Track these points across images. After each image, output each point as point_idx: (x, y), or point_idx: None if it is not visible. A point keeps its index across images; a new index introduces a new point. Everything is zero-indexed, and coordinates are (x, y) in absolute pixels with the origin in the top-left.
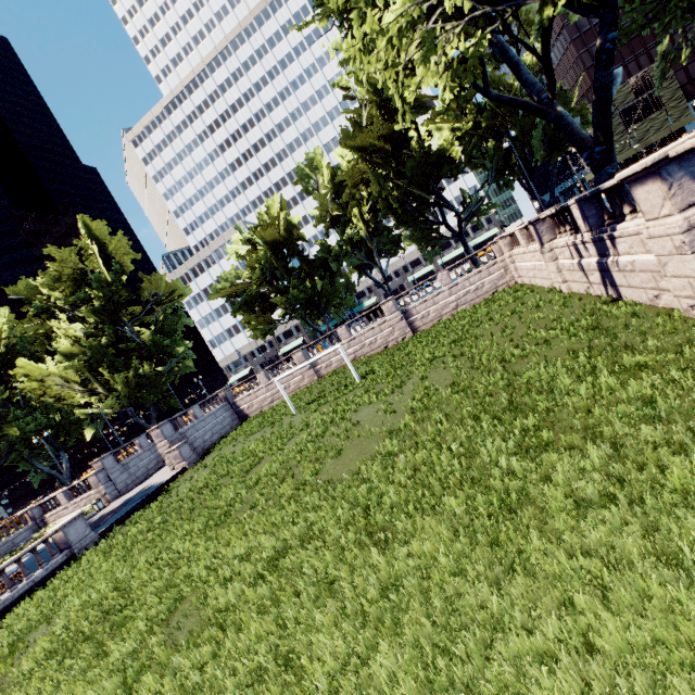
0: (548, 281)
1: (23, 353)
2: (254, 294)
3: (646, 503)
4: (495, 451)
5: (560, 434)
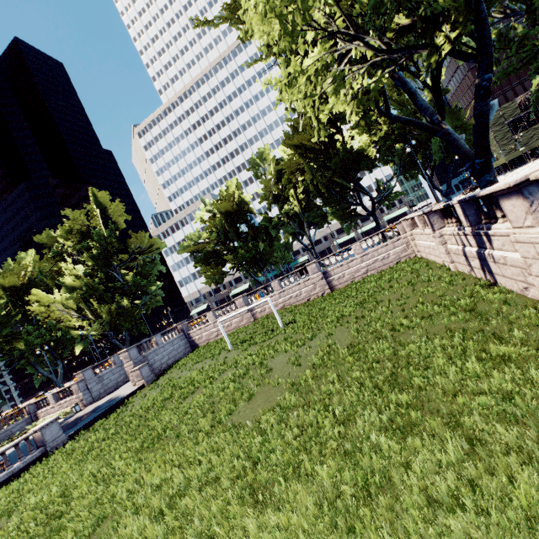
0: (440, 259)
1: (40, 284)
2: (211, 251)
3: (492, 516)
4: (370, 422)
5: (426, 418)
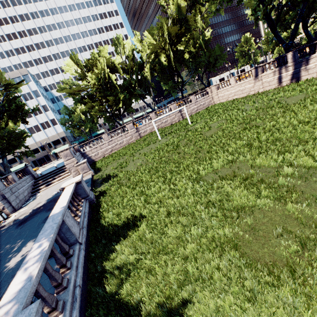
0: (246, 93)
1: None
2: (91, 94)
3: None
4: None
5: None
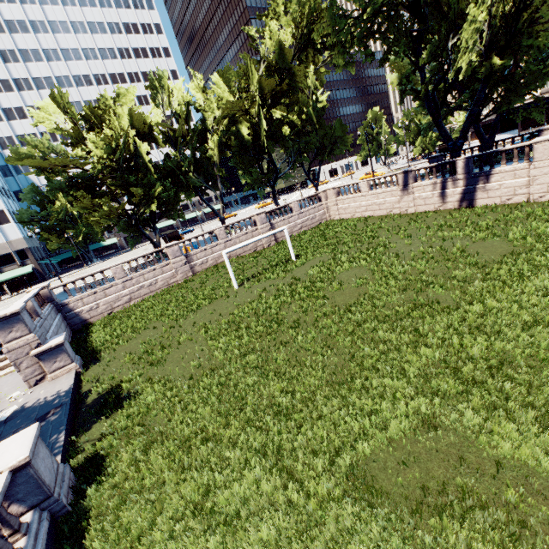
0: (386, 211)
1: None
2: (91, 178)
3: None
4: None
5: None
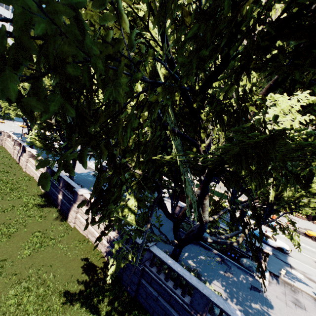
0: (11, 152)
1: None
2: None
3: None
4: None
5: None
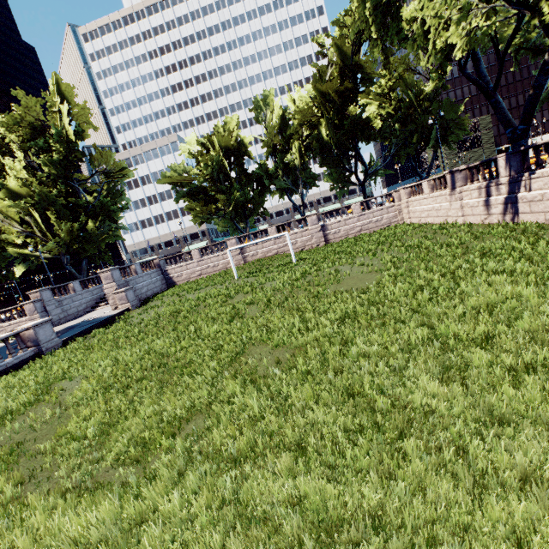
0: (442, 218)
1: None
2: (199, 187)
3: None
4: (498, 268)
5: (548, 257)
